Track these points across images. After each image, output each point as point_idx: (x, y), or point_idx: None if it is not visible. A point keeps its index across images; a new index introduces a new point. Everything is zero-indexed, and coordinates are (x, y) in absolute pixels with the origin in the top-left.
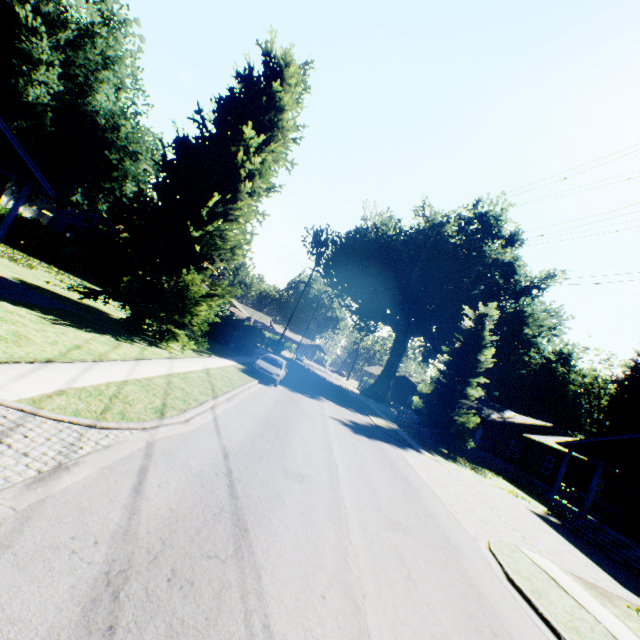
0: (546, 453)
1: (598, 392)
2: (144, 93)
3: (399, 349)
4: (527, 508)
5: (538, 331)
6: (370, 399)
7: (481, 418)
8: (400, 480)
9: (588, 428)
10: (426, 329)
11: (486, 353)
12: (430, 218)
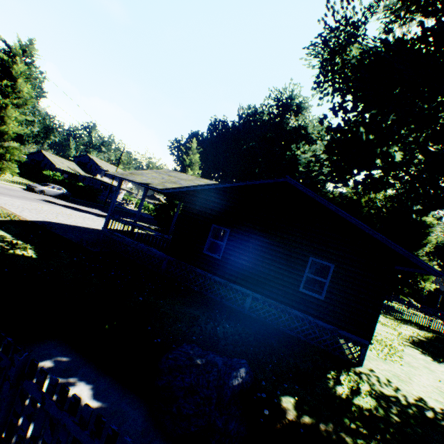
0: None
1: None
2: (42, 87)
3: None
4: None
5: None
6: None
7: None
8: None
9: None
10: None
11: (189, 171)
12: (243, 112)
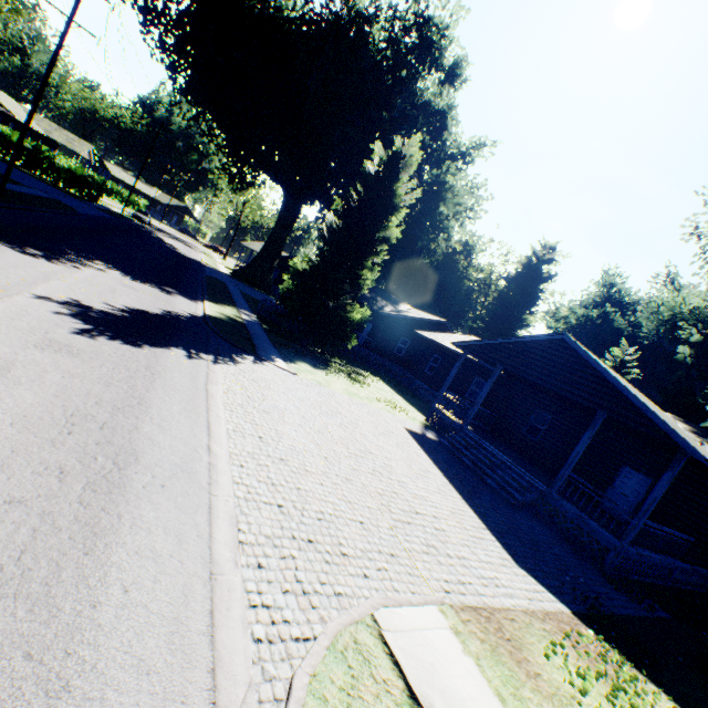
0: (434, 352)
1: (488, 289)
2: None
3: (289, 218)
4: (405, 428)
5: (454, 211)
6: (244, 283)
7: (373, 311)
8: (77, 487)
9: (471, 324)
10: (326, 192)
11: (393, 219)
12: None
